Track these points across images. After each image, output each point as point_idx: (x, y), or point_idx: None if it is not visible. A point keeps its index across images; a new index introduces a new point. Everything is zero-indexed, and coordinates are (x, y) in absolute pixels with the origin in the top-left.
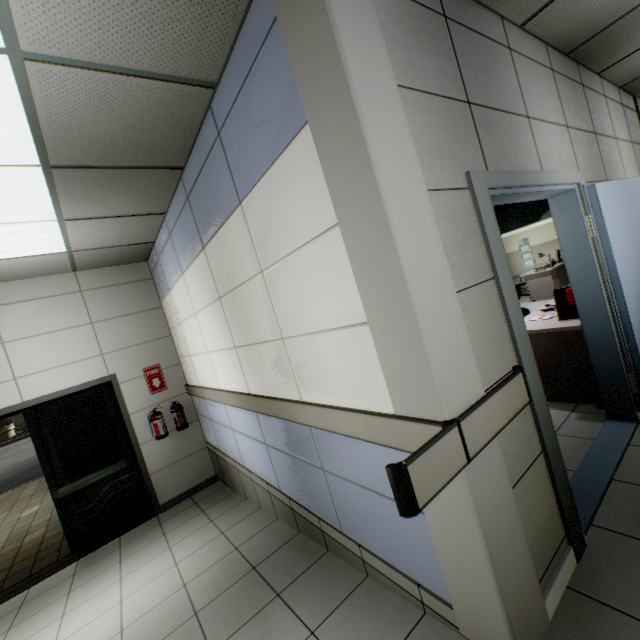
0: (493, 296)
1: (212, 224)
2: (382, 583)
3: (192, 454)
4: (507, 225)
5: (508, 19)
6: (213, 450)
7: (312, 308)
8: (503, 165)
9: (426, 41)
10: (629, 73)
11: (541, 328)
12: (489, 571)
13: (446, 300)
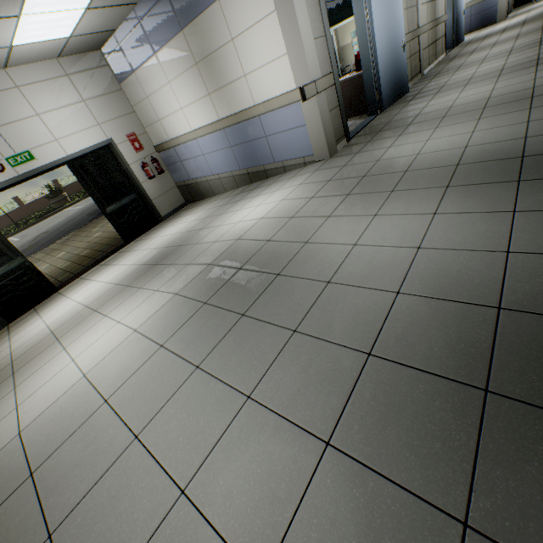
0: (325, 44)
1: (192, 12)
2: (291, 170)
3: (170, 190)
4: (340, 17)
5: None
6: (184, 184)
7: (262, 54)
8: None
9: None
10: None
11: (348, 77)
12: (322, 129)
13: (311, 41)
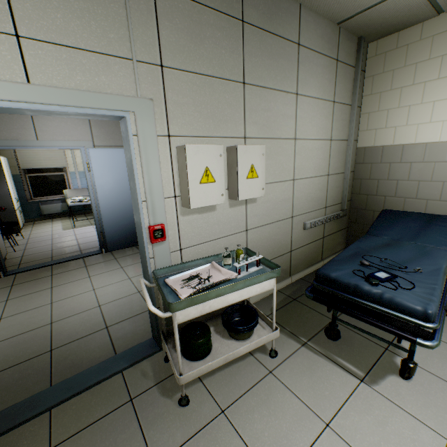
0: None
1: None
2: None
3: None
4: None
5: None
6: None
7: None
8: None
9: None
10: None
11: None
12: None
13: None
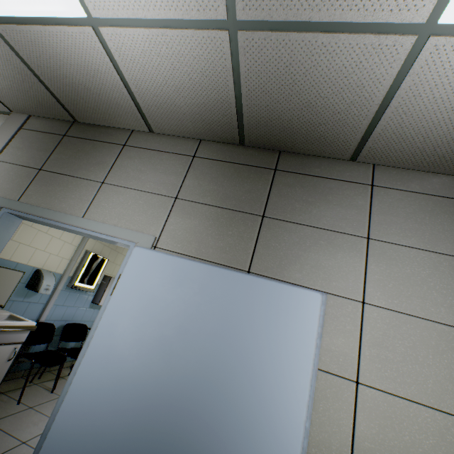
0: None
1: None
2: None
3: None
4: None
5: (137, 130)
6: None
7: None
8: (38, 201)
9: (37, 145)
10: (448, 159)
11: None
12: None
13: None
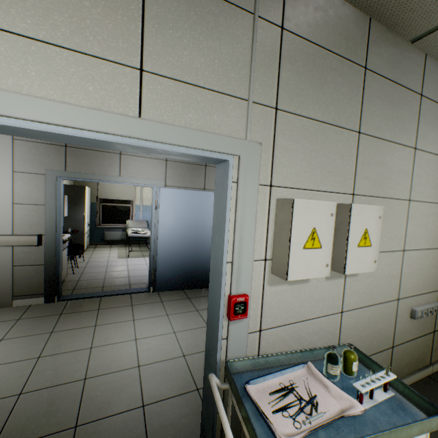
0: (42, 210)
1: None
2: None
3: None
4: None
5: None
6: None
7: None
8: (82, 170)
9: None
10: None
11: None
12: None
13: (5, 204)
